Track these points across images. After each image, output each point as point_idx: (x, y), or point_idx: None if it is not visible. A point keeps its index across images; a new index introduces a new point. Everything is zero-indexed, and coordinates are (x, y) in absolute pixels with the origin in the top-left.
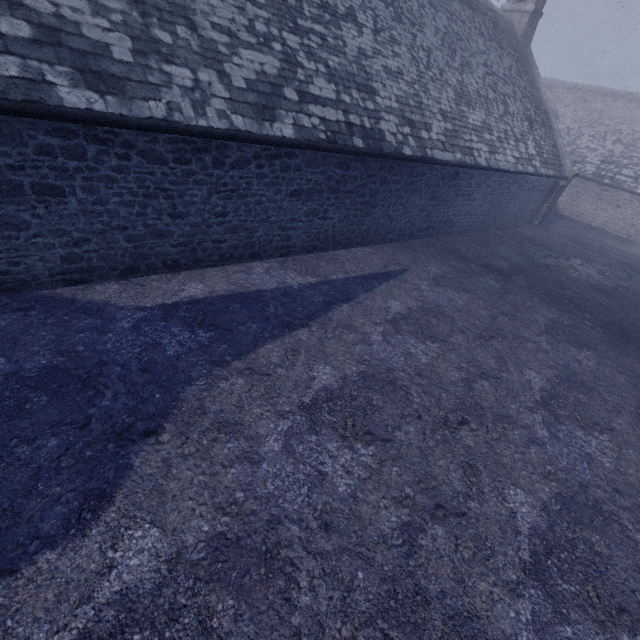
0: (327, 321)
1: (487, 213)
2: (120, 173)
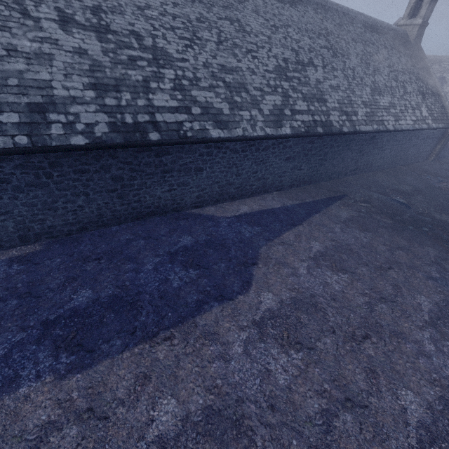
0: (310, 222)
1: (394, 156)
2: (222, 159)
